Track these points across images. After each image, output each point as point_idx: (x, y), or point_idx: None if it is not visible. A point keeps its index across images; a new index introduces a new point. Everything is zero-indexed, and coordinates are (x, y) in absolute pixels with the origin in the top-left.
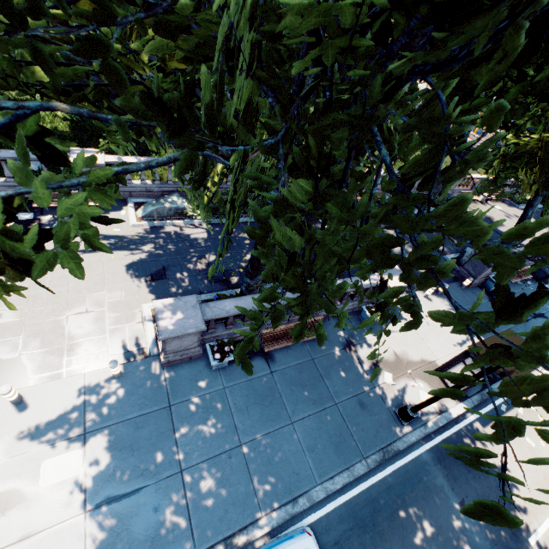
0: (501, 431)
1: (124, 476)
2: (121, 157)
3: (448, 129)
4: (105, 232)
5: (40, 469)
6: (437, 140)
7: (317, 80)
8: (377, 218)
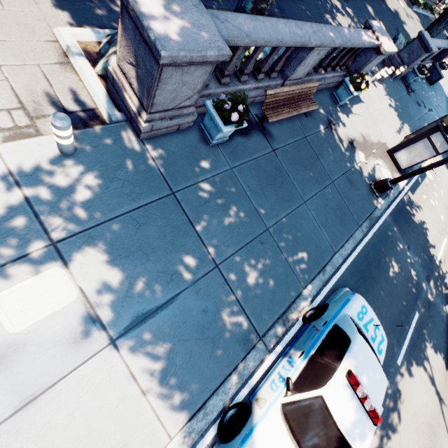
0: None
1: (149, 287)
2: None
3: None
4: None
5: None
6: None
7: None
8: None
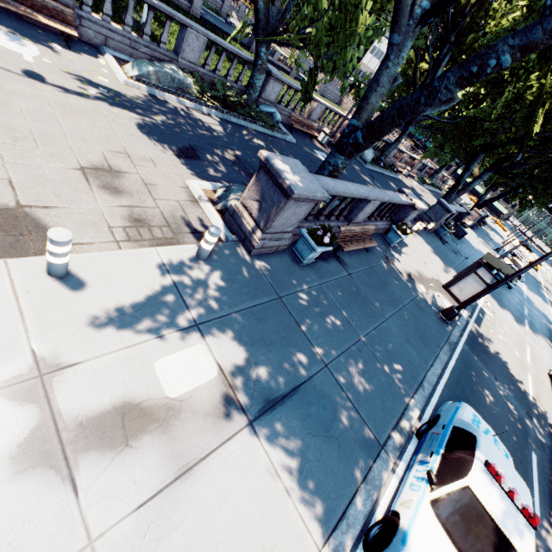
0: None
1: (273, 375)
2: None
3: None
4: (86, 76)
5: (156, 373)
6: None
7: None
8: None
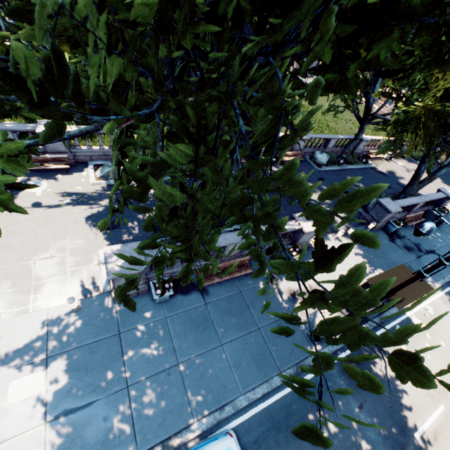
0: (316, 364)
1: (79, 392)
2: (81, 127)
3: (282, 103)
4: (68, 190)
5: (8, 388)
6: (275, 112)
7: (184, 61)
8: (236, 180)
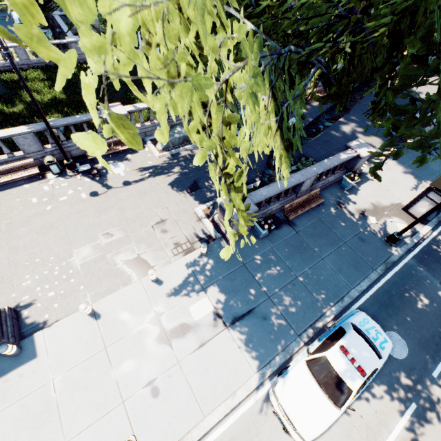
0: None
1: (238, 306)
2: (134, 105)
3: None
4: (143, 166)
5: (190, 312)
6: None
7: None
8: None
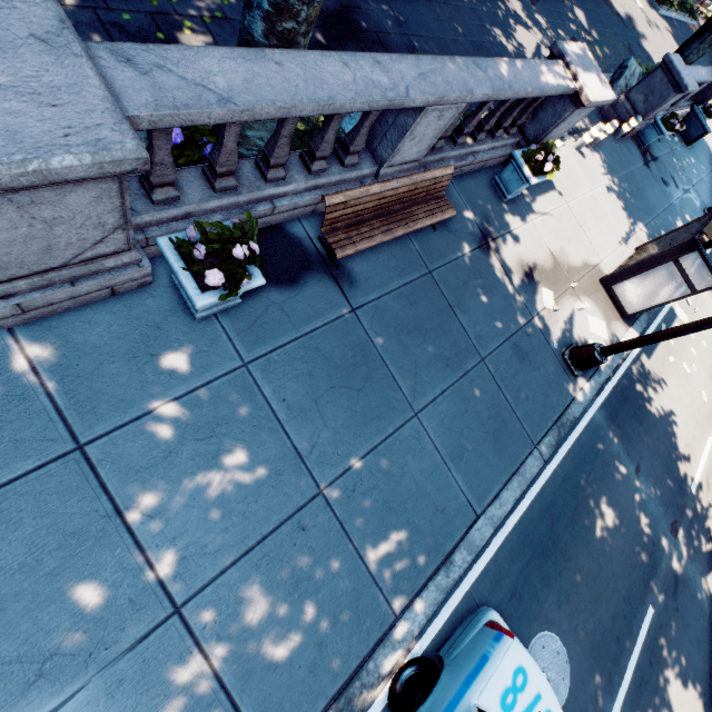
0: None
1: None
2: None
3: None
4: None
5: None
6: None
7: None
8: None
